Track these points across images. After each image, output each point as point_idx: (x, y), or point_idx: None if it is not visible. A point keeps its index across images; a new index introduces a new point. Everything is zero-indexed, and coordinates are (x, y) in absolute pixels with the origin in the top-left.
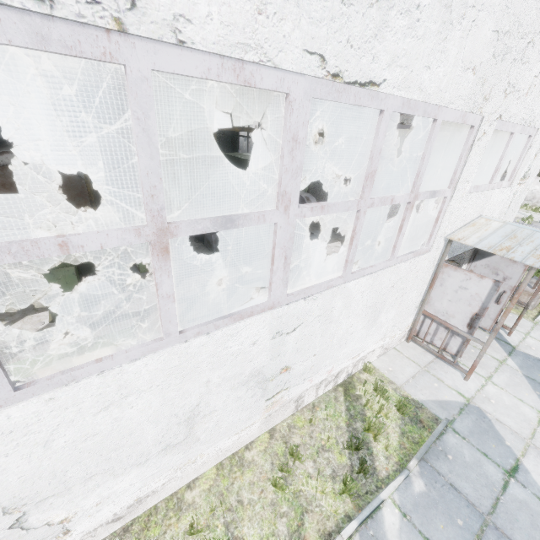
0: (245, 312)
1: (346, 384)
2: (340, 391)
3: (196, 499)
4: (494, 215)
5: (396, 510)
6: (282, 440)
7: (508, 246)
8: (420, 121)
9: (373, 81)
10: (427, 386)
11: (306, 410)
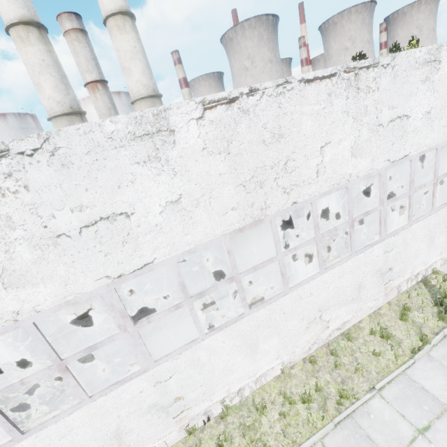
0: (373, 243)
1: (423, 281)
2: (421, 284)
3: (365, 325)
4: None
5: None
6: (396, 305)
7: None
8: None
9: (405, 155)
10: None
11: (404, 293)
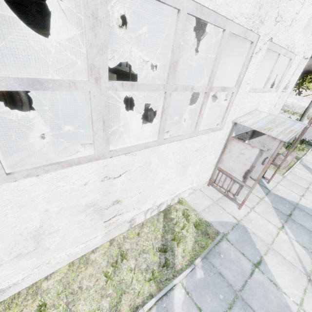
0: (72, 161)
1: (166, 211)
2: (161, 215)
3: (49, 286)
4: (266, 110)
5: (183, 290)
6: (117, 246)
7: (269, 127)
8: (229, 49)
9: None
10: (215, 212)
11: (137, 227)
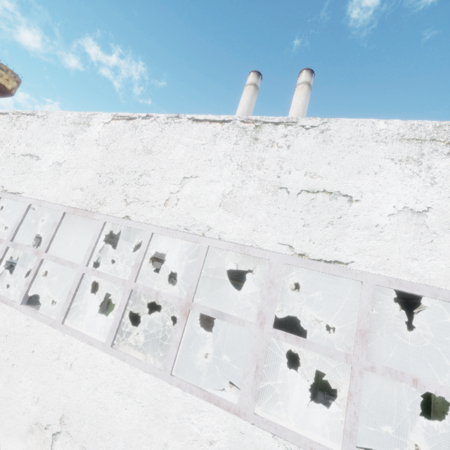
0: (213, 396)
1: None
2: None
3: None
4: None
5: None
6: None
7: None
8: None
9: (339, 261)
10: None
11: None
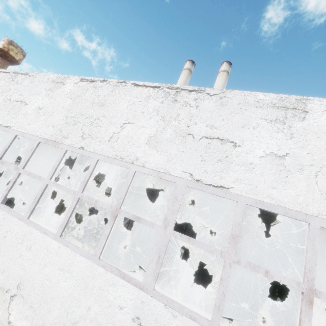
0: (127, 275)
1: None
2: None
3: None
4: None
5: None
6: None
7: None
8: None
9: (223, 186)
10: None
11: None
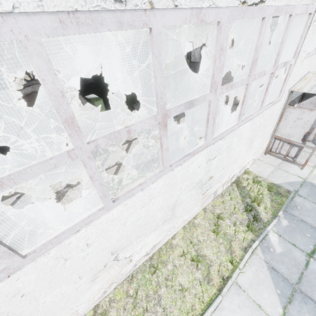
0: (195, 151)
1: (236, 181)
2: (234, 185)
3: (178, 242)
4: None
5: (275, 234)
6: (210, 212)
7: None
8: None
9: None
10: (280, 176)
11: (219, 197)
